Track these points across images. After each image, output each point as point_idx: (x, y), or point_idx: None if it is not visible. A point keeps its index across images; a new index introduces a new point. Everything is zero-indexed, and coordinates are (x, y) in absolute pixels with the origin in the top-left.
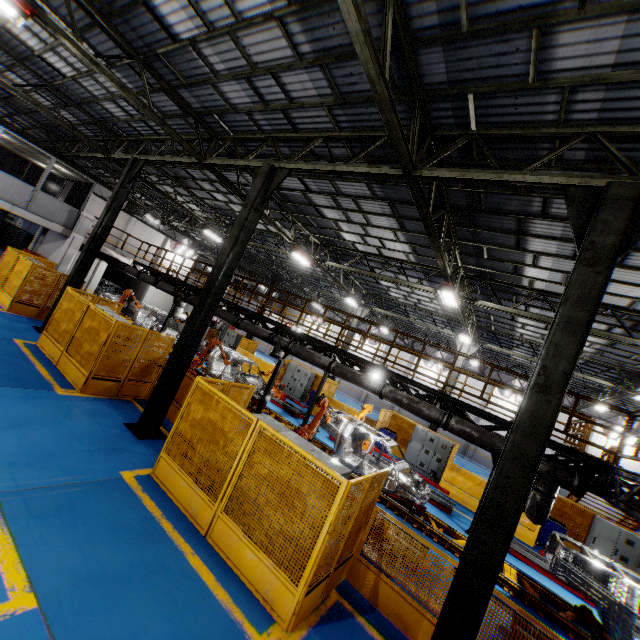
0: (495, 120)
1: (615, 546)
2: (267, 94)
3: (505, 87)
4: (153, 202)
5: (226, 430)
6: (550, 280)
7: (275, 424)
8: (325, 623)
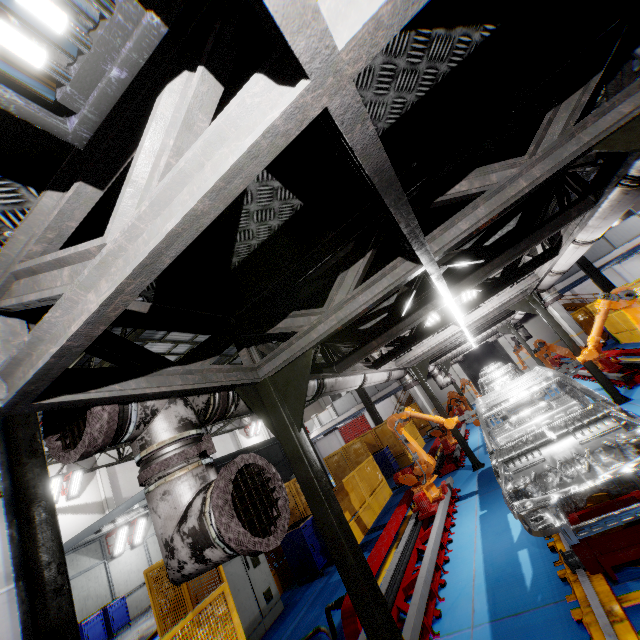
0: None
1: None
2: None
3: None
4: None
5: None
6: None
7: None
8: None
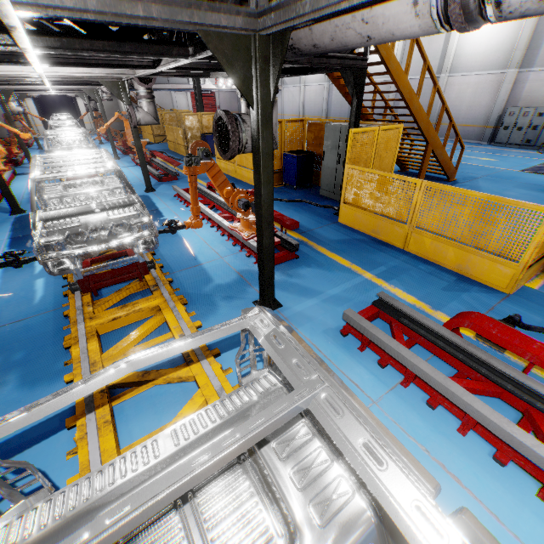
0: None
1: (339, 152)
2: None
3: None
4: None
5: None
6: None
7: None
8: None
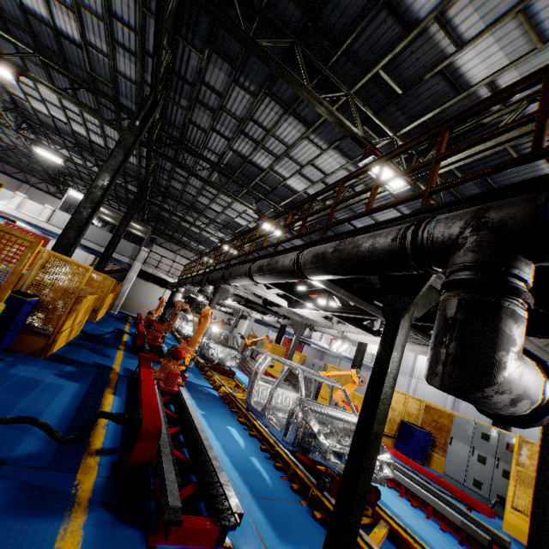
0: None
1: None
2: (130, 45)
3: None
4: (210, 249)
5: None
6: (515, 59)
7: None
8: None
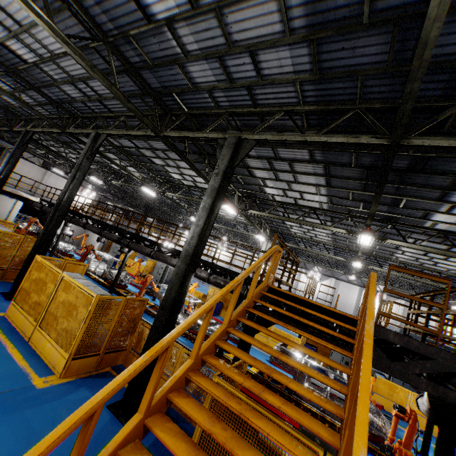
0: (193, 106)
1: (343, 356)
2: (87, 92)
3: (184, 90)
4: (60, 160)
5: (47, 282)
6: (279, 195)
7: (77, 276)
8: (90, 378)
